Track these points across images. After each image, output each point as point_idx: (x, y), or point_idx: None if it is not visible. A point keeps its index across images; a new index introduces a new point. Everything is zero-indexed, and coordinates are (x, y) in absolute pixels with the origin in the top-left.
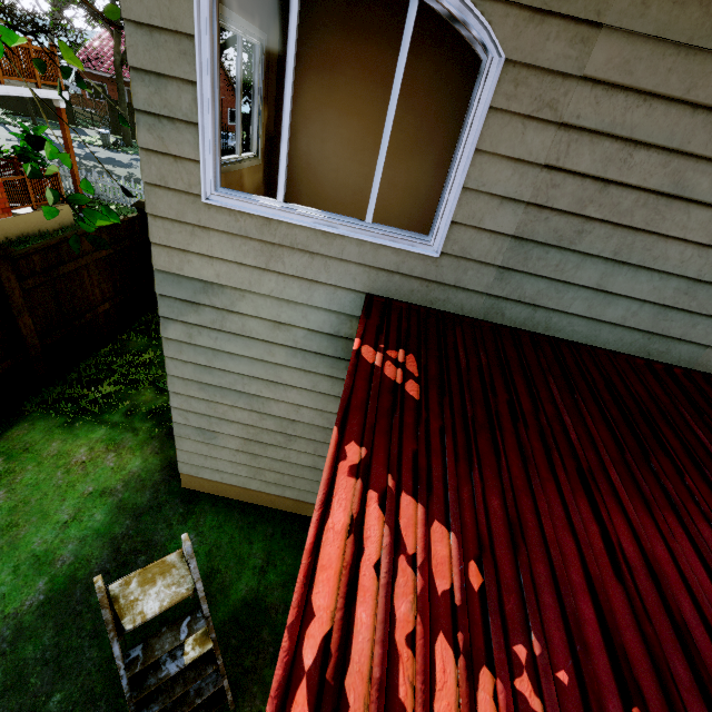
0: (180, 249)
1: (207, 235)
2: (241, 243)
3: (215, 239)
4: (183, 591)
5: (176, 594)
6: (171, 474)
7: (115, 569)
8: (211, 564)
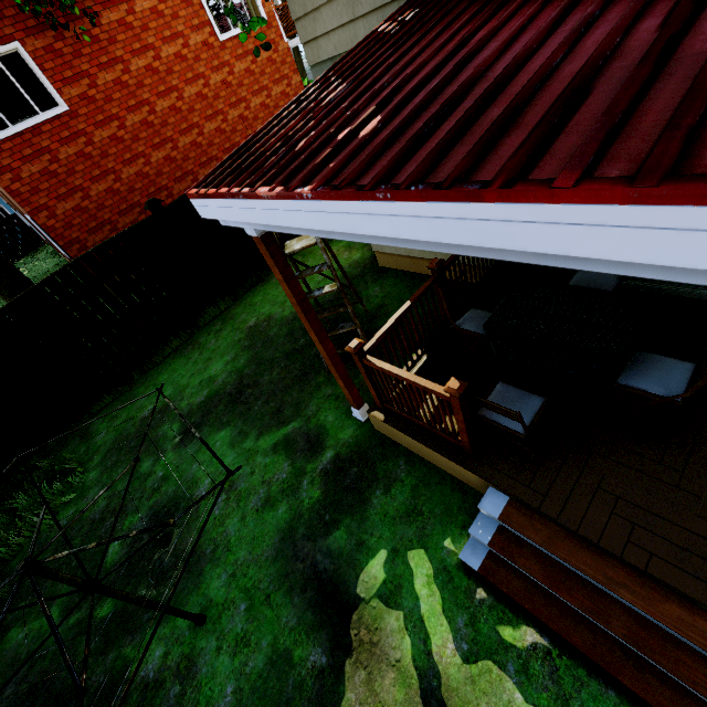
0: (314, 40)
1: (320, 15)
2: (336, 5)
3: (324, 15)
4: (311, 243)
5: (308, 244)
6: (375, 260)
7: (335, 300)
8: (383, 302)
